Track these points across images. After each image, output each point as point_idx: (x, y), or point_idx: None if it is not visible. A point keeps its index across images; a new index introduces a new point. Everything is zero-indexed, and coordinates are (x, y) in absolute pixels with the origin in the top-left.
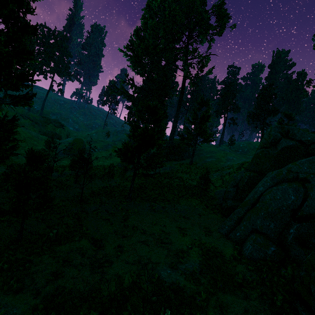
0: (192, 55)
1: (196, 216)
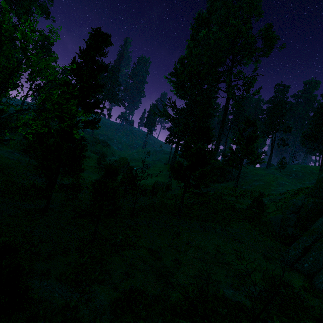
0: (236, 77)
1: (250, 241)
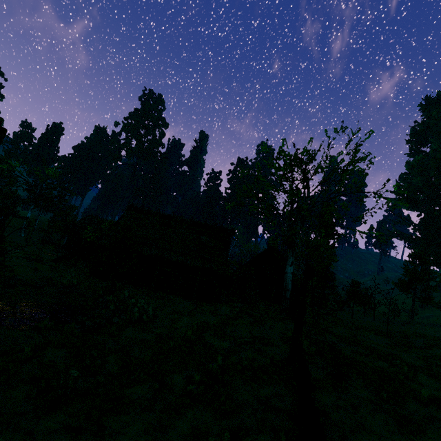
0: None
1: None
